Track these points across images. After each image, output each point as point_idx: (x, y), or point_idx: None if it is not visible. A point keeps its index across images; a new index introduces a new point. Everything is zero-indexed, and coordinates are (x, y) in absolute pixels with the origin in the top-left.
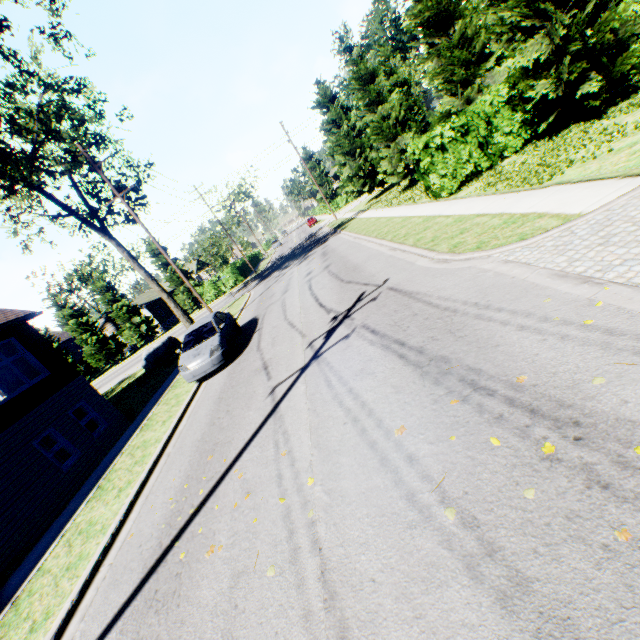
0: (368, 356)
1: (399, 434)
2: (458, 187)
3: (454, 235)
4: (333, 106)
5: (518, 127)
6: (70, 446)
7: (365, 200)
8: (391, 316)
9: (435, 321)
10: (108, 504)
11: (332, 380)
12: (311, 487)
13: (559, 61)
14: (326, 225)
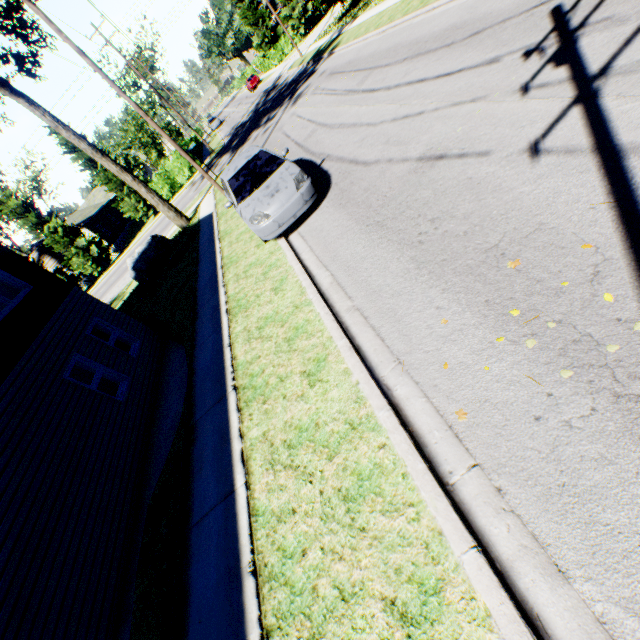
0: None
1: None
2: None
3: None
4: None
5: None
6: (111, 372)
7: (329, 24)
8: None
9: None
10: (306, 397)
11: None
12: None
13: None
14: (285, 72)
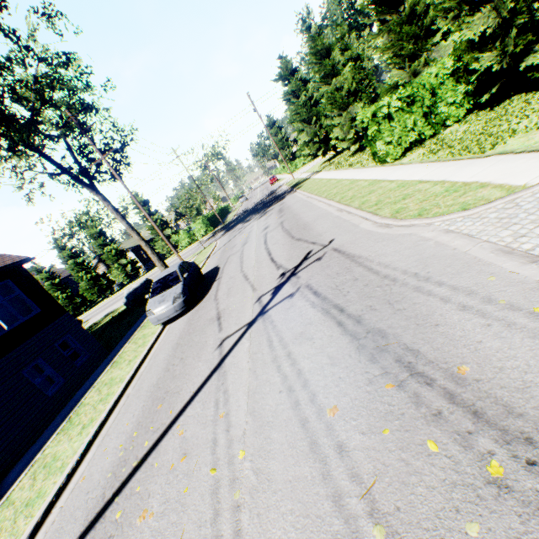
0: (308, 319)
1: (331, 415)
2: (402, 153)
3: (397, 200)
4: (293, 78)
5: (461, 98)
6: (55, 374)
7: (319, 162)
8: (333, 278)
9: (374, 289)
10: (71, 440)
11: (273, 340)
12: (241, 461)
13: (505, 34)
14: (285, 183)
